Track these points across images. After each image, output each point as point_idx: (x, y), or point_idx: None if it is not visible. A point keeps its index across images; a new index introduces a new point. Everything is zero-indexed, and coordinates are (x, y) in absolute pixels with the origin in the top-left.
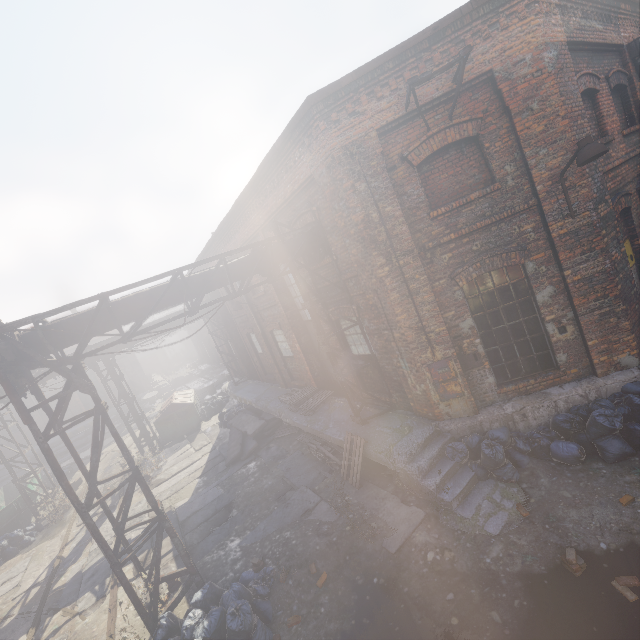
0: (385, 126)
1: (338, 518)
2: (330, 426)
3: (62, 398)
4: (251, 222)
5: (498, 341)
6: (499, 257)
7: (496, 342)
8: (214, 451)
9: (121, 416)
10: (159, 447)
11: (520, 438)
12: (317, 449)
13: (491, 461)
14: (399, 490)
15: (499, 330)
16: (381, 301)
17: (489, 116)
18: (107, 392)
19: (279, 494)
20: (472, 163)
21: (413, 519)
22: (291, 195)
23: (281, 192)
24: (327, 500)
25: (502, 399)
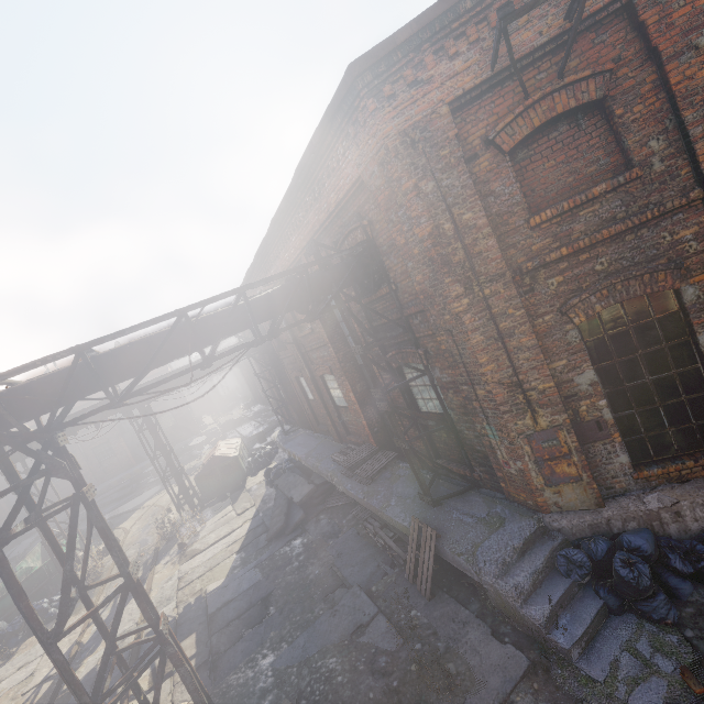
0: (461, 97)
1: (401, 646)
2: (392, 503)
3: (26, 486)
4: (292, 245)
5: (634, 403)
6: (638, 280)
7: (631, 404)
8: (257, 518)
9: (157, 471)
10: (200, 506)
11: (674, 551)
12: (375, 533)
13: (631, 588)
14: (487, 611)
15: (636, 387)
16: (458, 345)
17: (623, 66)
18: (142, 444)
19: (326, 591)
20: (594, 141)
21: (510, 669)
22: (336, 207)
23: (324, 204)
24: (387, 612)
25: (641, 487)
